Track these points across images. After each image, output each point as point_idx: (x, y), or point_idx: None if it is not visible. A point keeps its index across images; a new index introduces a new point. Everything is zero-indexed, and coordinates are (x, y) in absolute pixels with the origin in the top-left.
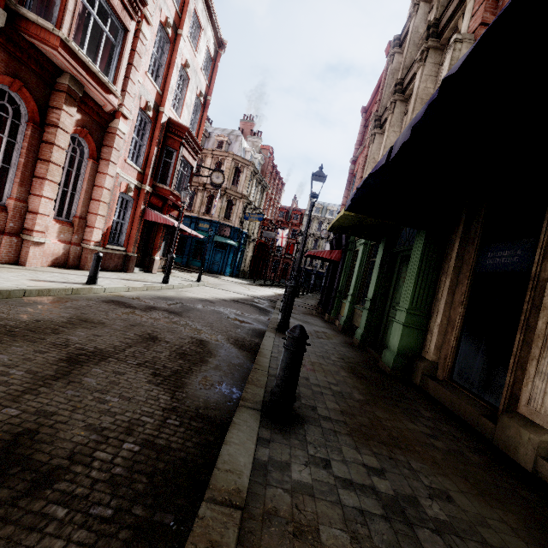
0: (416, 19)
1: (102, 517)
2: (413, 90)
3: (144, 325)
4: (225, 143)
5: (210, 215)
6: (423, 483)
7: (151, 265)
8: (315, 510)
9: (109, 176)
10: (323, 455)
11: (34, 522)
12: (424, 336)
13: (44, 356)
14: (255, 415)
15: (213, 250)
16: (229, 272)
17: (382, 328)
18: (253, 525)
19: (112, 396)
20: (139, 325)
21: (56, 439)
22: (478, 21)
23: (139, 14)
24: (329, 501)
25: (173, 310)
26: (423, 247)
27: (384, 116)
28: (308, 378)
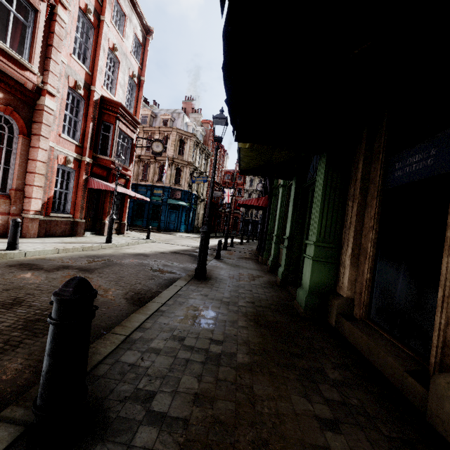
0: None
1: None
2: None
3: (23, 288)
4: (169, 120)
5: (162, 182)
6: None
7: (103, 229)
8: None
9: (41, 150)
10: None
11: None
12: (337, 270)
13: None
14: None
15: (168, 211)
16: (183, 229)
17: (300, 265)
18: None
19: None
20: (17, 289)
21: None
22: None
23: None
24: None
25: (88, 267)
26: (325, 172)
27: None
28: (184, 338)
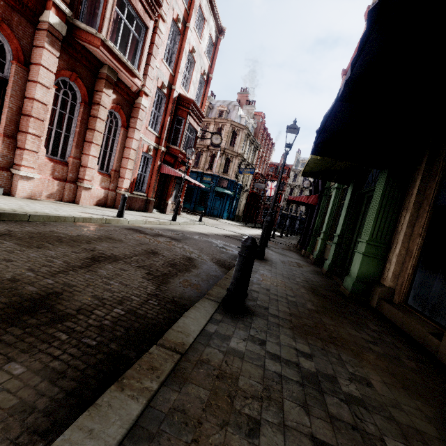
0: None
1: (88, 344)
2: None
3: (150, 245)
4: (225, 112)
5: (212, 170)
6: (347, 370)
7: (165, 208)
8: (240, 367)
9: (135, 140)
10: (261, 337)
11: (47, 339)
12: (383, 266)
13: (77, 255)
14: (214, 305)
15: (214, 198)
16: (226, 216)
17: (347, 260)
18: (188, 365)
19: (115, 281)
20: (147, 244)
21: (71, 299)
22: None
23: (156, 15)
24: (254, 364)
25: (175, 237)
26: (384, 185)
27: None
28: (269, 290)
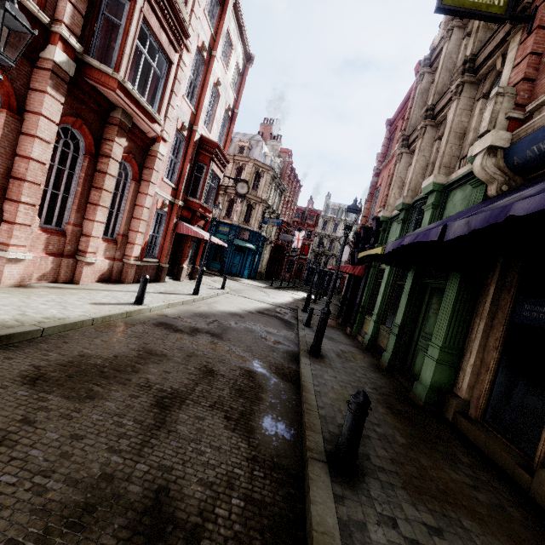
0: (449, 44)
1: None
2: (447, 122)
3: (197, 355)
4: (246, 148)
5: (230, 219)
6: (476, 543)
7: (180, 274)
8: None
9: (149, 196)
10: (389, 513)
11: None
12: (456, 373)
13: (139, 401)
14: (324, 469)
15: (232, 253)
16: (246, 274)
17: (410, 355)
18: None
19: (205, 445)
20: (194, 355)
21: (184, 496)
22: (520, 75)
23: (182, 47)
24: None
25: (213, 331)
26: (458, 289)
27: (412, 136)
28: None
